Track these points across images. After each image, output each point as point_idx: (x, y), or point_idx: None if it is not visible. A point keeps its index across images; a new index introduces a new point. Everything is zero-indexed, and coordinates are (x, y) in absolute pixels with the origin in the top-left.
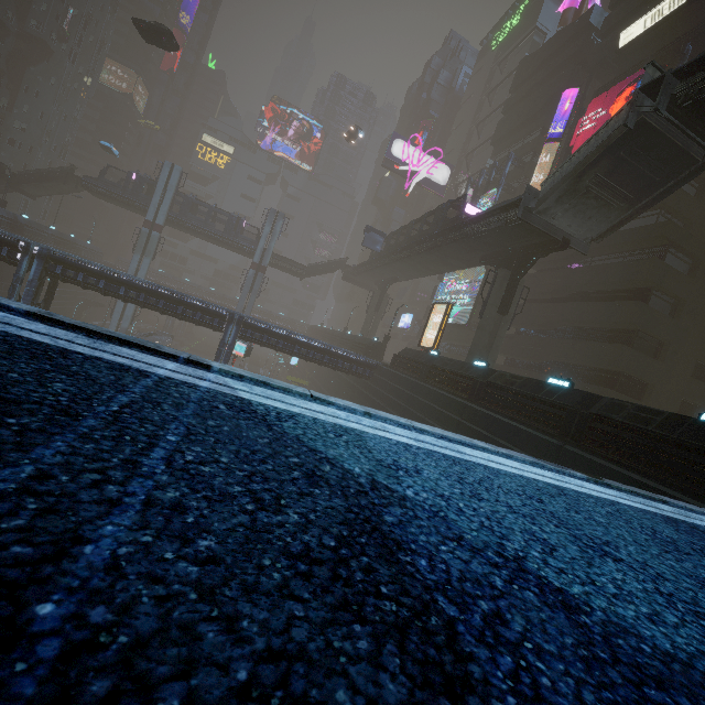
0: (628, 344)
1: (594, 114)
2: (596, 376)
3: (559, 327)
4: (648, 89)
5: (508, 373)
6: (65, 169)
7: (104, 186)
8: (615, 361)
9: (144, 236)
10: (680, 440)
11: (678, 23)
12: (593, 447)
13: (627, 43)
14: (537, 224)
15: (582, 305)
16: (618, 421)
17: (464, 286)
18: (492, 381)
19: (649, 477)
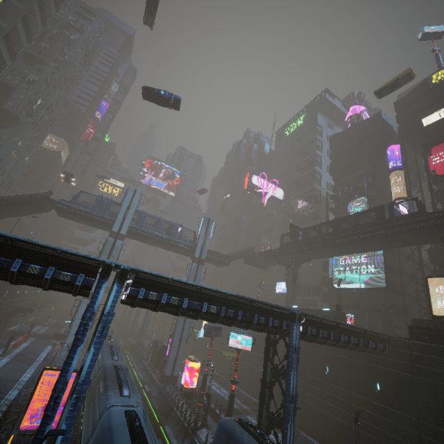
0: None
1: (441, 153)
2: None
3: None
4: None
5: None
6: (41, 194)
7: (75, 207)
8: None
9: (110, 244)
10: None
11: None
12: None
13: (431, 123)
14: None
15: None
16: None
17: (362, 260)
18: None
19: None
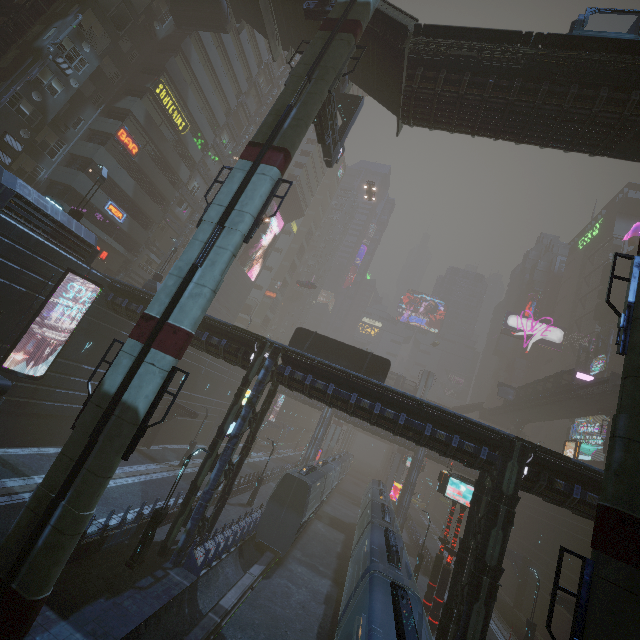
0: None
1: None
2: None
3: None
4: None
5: None
6: None
7: None
8: None
9: None
10: None
11: None
12: None
13: None
14: None
15: None
16: None
17: (595, 429)
18: None
19: None
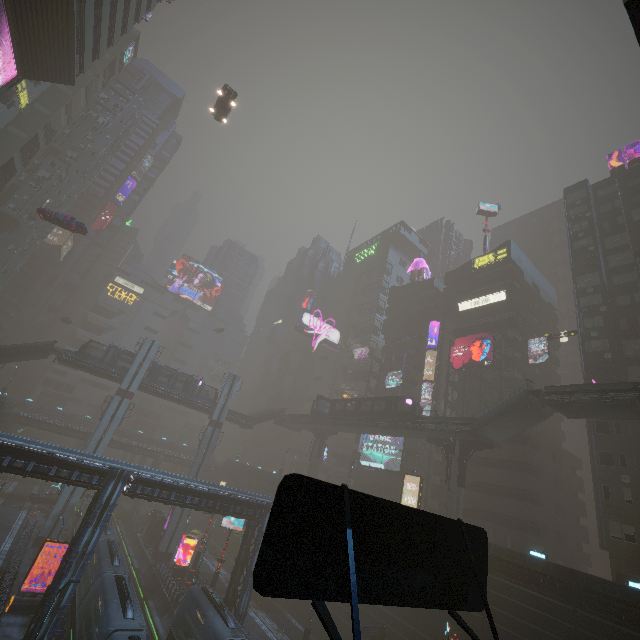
0: (525, 499)
1: (460, 347)
2: (513, 521)
3: (474, 481)
4: (531, 391)
5: (504, 548)
6: (45, 343)
7: (82, 358)
8: (526, 514)
9: (116, 403)
10: (635, 604)
11: (487, 309)
12: (592, 609)
13: (464, 310)
14: (480, 437)
15: (490, 469)
16: (598, 591)
17: (388, 438)
18: (497, 555)
19: (631, 629)
